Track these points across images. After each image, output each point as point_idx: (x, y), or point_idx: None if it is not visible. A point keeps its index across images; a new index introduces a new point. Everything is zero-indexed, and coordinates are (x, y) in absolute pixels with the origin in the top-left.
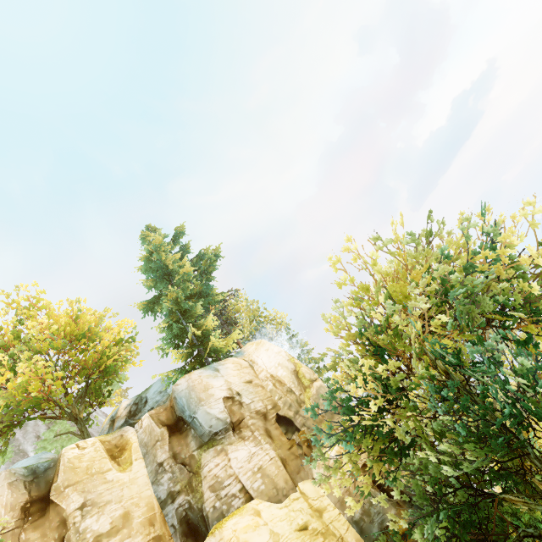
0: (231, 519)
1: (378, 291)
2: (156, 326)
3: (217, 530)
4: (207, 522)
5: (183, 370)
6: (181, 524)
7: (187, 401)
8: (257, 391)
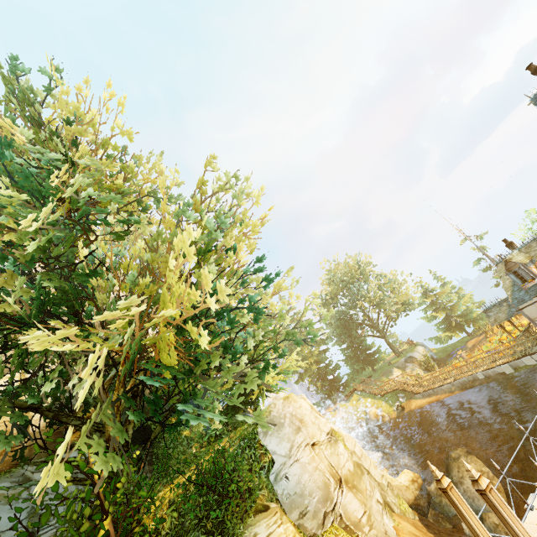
0: None
1: None
2: None
3: None
4: None
5: None
6: None
7: None
8: None
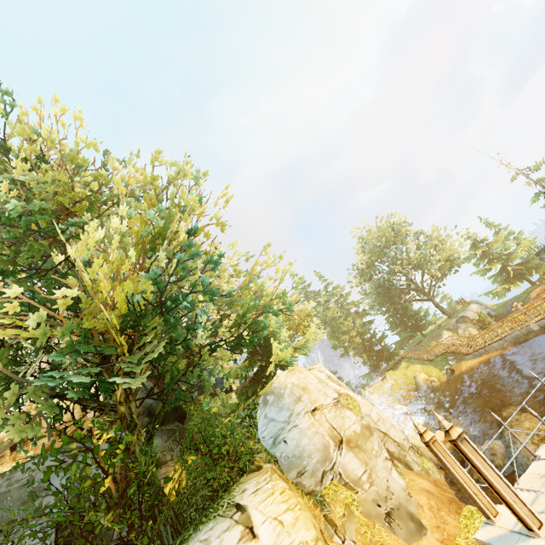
0: None
1: None
2: None
3: None
4: None
5: None
6: None
7: None
8: None
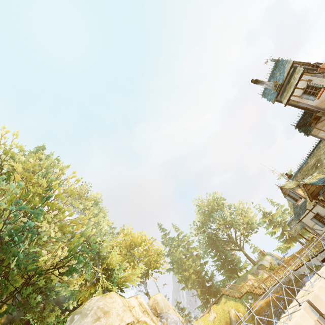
0: None
1: None
2: None
3: None
4: None
5: None
6: None
7: None
8: None
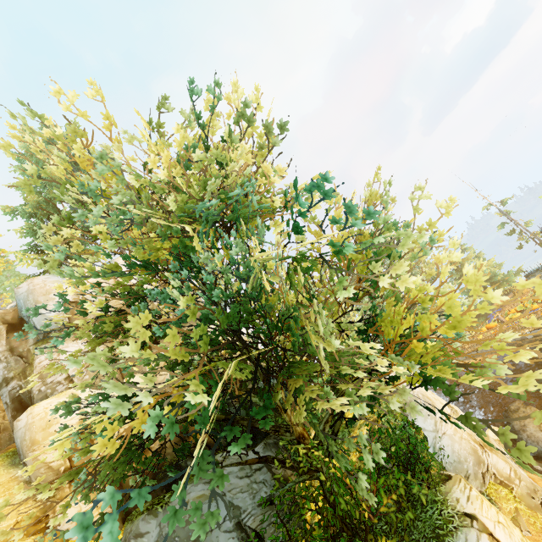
0: (47, 400)
1: (28, 180)
2: (16, 231)
3: (29, 407)
4: (33, 402)
5: (37, 275)
6: (14, 402)
7: (24, 303)
8: (108, 298)
